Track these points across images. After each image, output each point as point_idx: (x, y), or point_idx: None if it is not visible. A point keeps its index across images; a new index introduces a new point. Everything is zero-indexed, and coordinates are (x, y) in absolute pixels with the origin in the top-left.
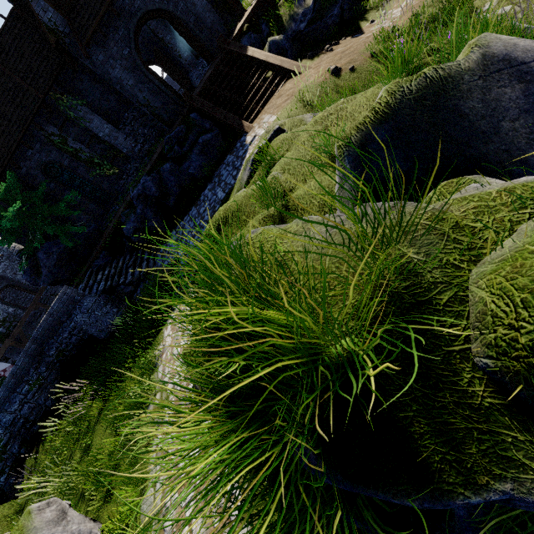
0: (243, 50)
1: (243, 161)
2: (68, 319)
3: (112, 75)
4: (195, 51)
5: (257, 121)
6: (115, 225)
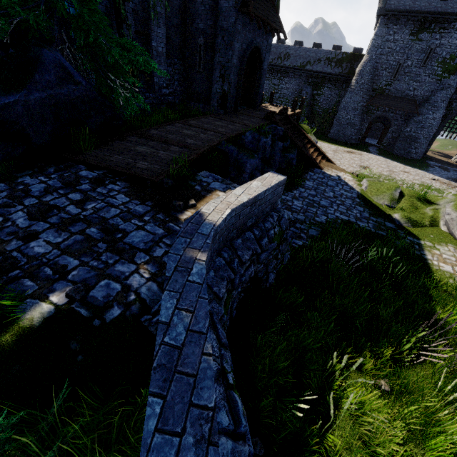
0: (299, 127)
1: (348, 184)
2: (254, 226)
3: (234, 42)
4: (245, 92)
5: (324, 167)
6: (215, 145)
